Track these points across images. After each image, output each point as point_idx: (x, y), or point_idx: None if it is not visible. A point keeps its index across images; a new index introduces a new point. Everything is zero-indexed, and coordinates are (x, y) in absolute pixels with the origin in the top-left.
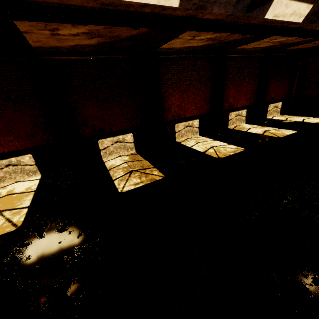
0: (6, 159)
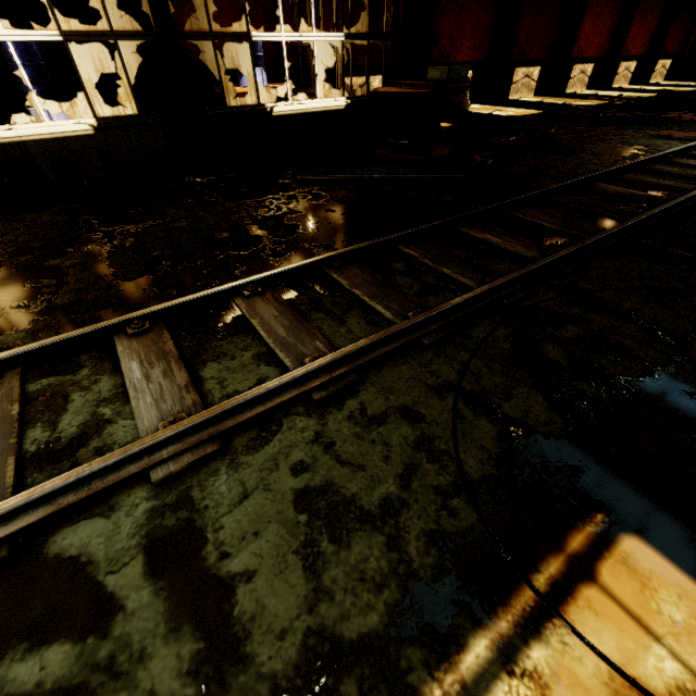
0: None
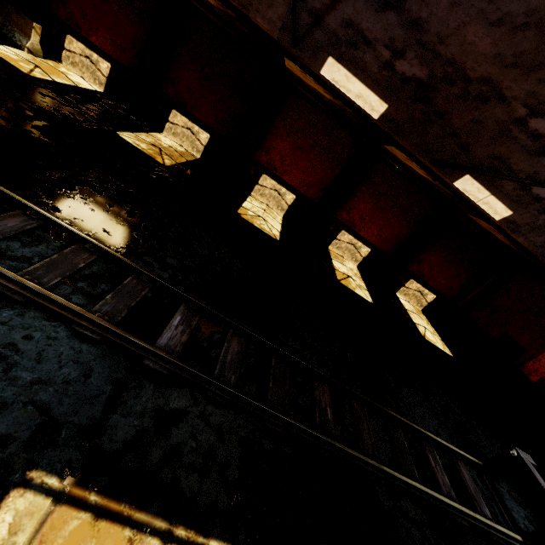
0: (90, 50)
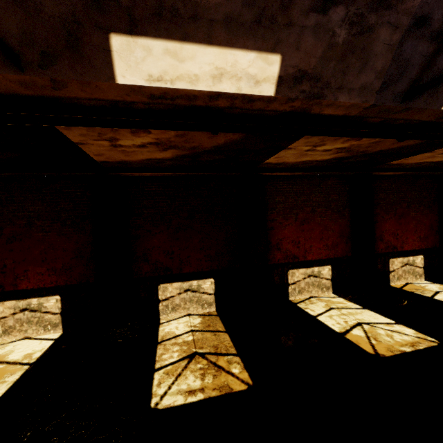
0: (25, 299)
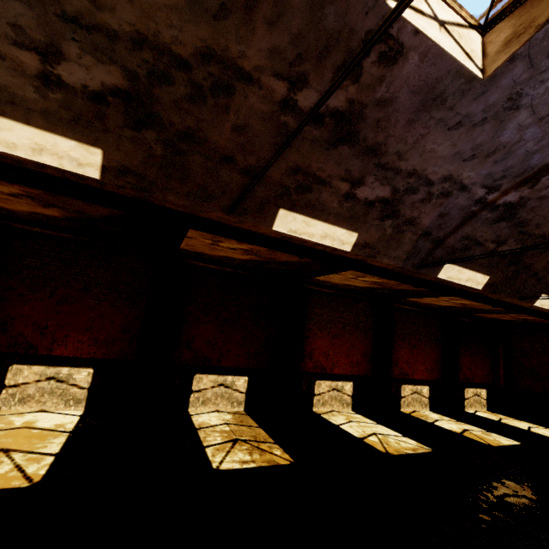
0: (56, 366)
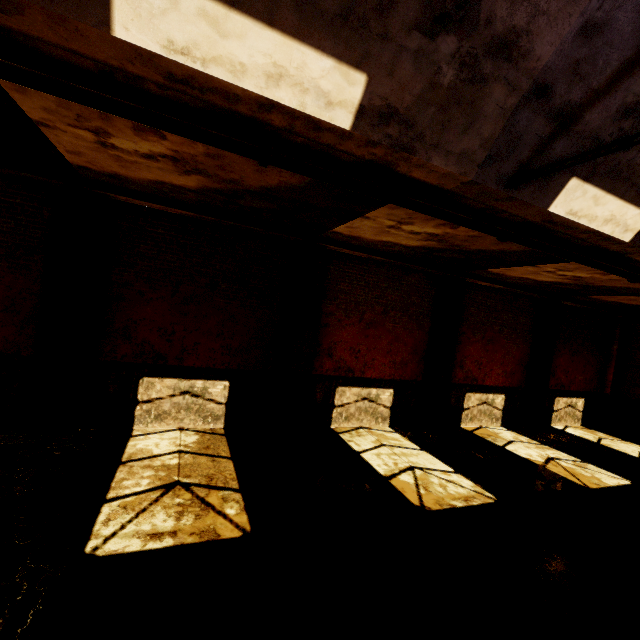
0: None
